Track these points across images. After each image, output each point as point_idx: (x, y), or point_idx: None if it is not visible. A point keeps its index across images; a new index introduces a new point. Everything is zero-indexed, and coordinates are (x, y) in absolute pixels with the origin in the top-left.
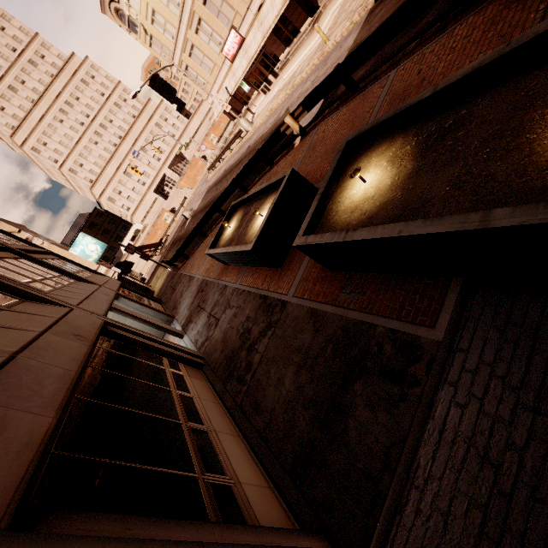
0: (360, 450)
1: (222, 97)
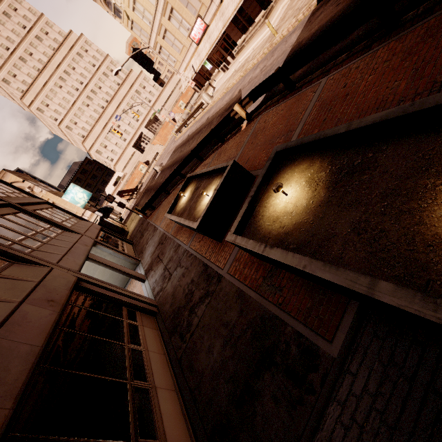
0: (263, 438)
1: (188, 73)
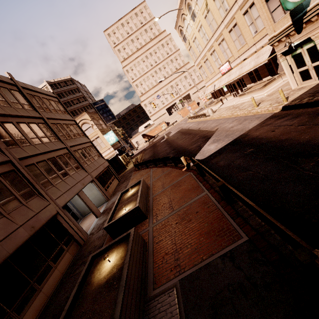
0: None
1: (211, 87)
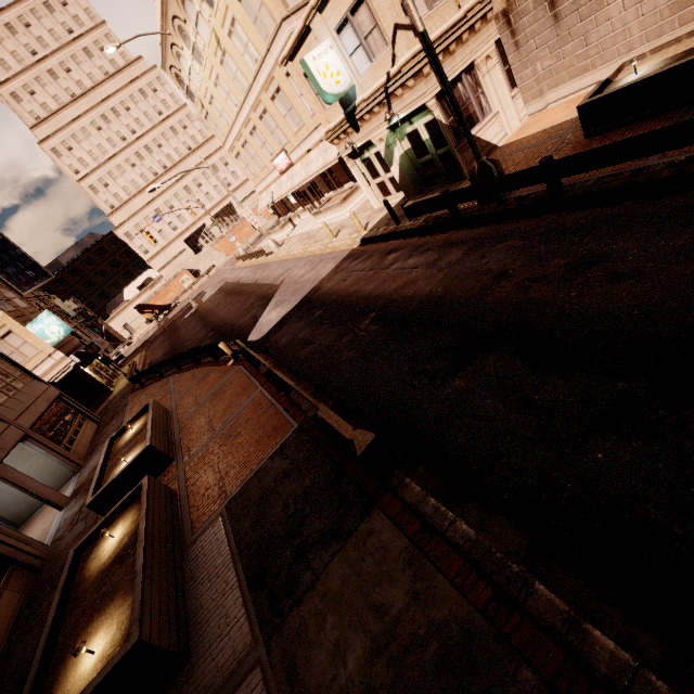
0: None
1: (267, 196)
